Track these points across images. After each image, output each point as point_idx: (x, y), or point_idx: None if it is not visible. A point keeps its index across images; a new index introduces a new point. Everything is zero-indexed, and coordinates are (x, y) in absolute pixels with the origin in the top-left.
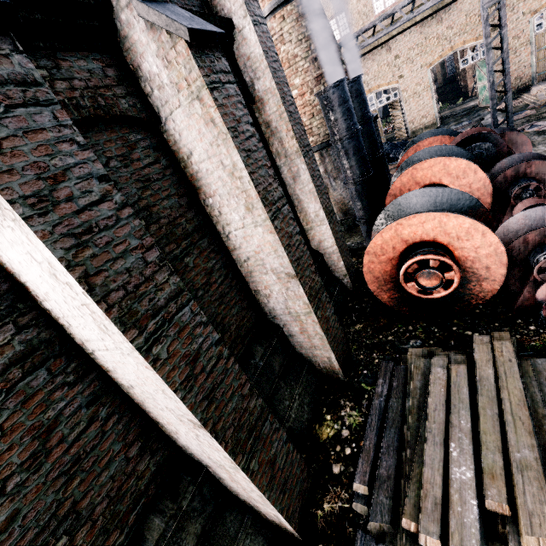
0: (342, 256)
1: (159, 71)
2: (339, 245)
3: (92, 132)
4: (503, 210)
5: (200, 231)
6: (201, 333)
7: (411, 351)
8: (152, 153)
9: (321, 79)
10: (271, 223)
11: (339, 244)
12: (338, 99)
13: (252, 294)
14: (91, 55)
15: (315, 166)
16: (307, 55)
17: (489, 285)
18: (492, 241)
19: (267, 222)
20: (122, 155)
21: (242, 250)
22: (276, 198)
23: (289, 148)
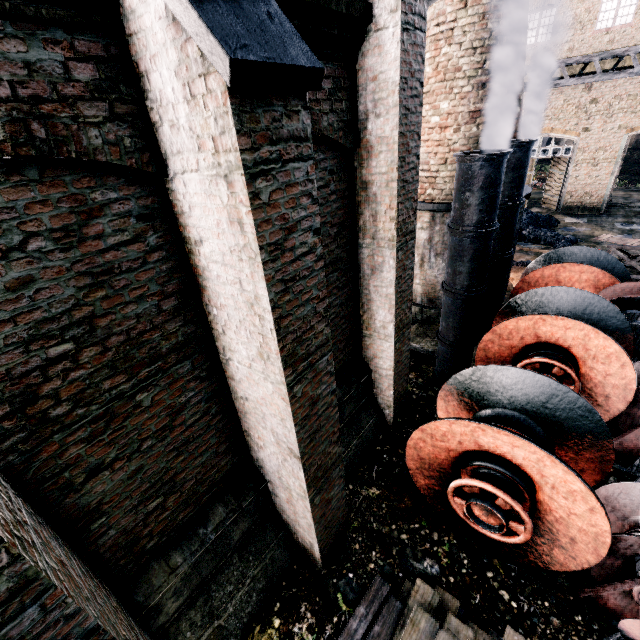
0: (395, 384)
1: (176, 99)
2: (397, 370)
3: (4, 184)
4: (633, 423)
5: (184, 349)
6: (54, 635)
7: (419, 586)
8: (132, 223)
9: (478, 117)
10: (287, 392)
11: (399, 369)
12: (484, 178)
13: (241, 432)
14: (44, 30)
15: (409, 263)
16: (475, 73)
17: (563, 557)
18: (599, 524)
19: (282, 386)
20: (63, 228)
21: (242, 386)
22: (314, 347)
23: (383, 229)
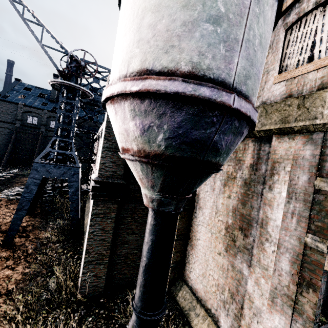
0: None
1: None
2: None
3: None
4: None
5: None
6: None
7: None
8: None
9: None
10: None
11: None
12: None
13: None
14: None
15: None
16: None
17: None
18: None
19: None
20: None
21: None
22: None
23: None
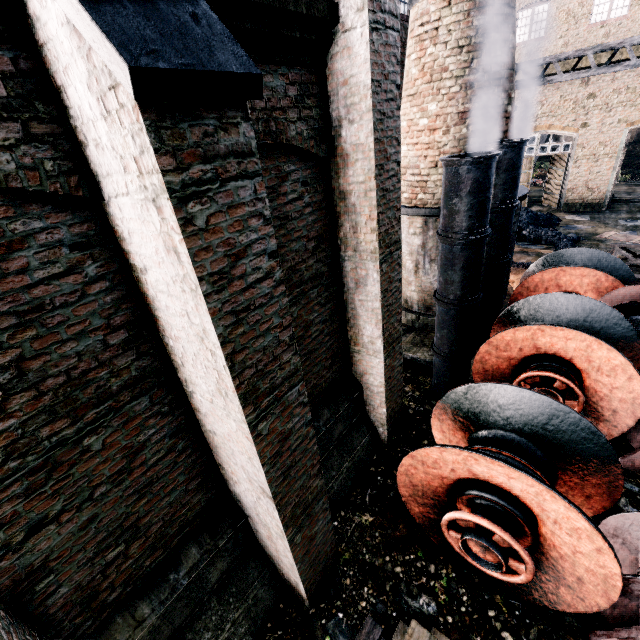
0: (388, 401)
1: (95, 116)
2: (389, 387)
3: None
4: None
5: (139, 385)
6: None
7: (414, 629)
8: (65, 254)
9: (467, 118)
10: (249, 431)
11: (391, 385)
12: (472, 183)
13: (215, 465)
14: None
15: (395, 274)
16: (462, 73)
17: (570, 597)
18: (608, 566)
19: (244, 425)
20: None
21: (208, 420)
22: (280, 379)
23: (364, 241)
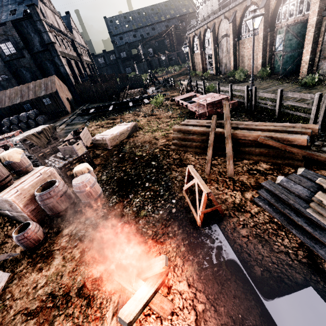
0: None
1: None
2: None
3: None
4: None
5: None
6: None
7: None
8: None
9: None
10: None
11: None
12: None
13: None
14: None
15: None
16: None
17: None
18: None
19: None
20: None
21: None
22: None
23: None
